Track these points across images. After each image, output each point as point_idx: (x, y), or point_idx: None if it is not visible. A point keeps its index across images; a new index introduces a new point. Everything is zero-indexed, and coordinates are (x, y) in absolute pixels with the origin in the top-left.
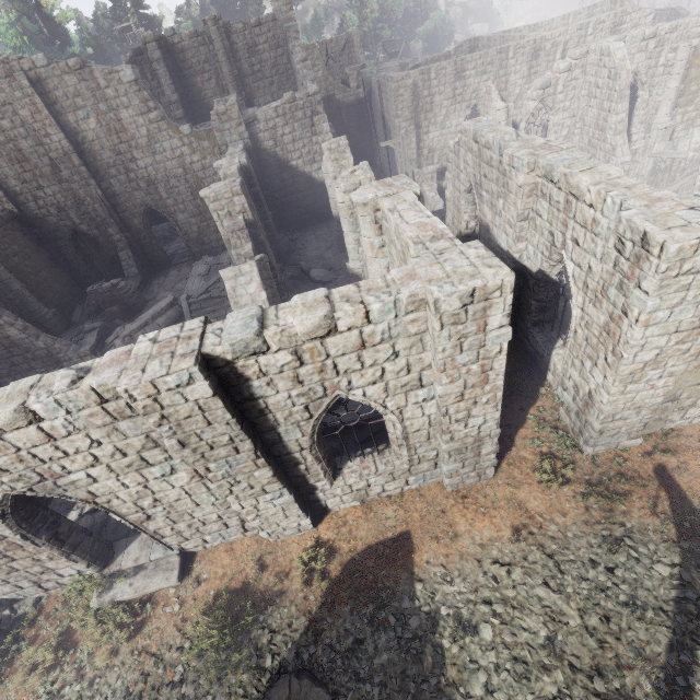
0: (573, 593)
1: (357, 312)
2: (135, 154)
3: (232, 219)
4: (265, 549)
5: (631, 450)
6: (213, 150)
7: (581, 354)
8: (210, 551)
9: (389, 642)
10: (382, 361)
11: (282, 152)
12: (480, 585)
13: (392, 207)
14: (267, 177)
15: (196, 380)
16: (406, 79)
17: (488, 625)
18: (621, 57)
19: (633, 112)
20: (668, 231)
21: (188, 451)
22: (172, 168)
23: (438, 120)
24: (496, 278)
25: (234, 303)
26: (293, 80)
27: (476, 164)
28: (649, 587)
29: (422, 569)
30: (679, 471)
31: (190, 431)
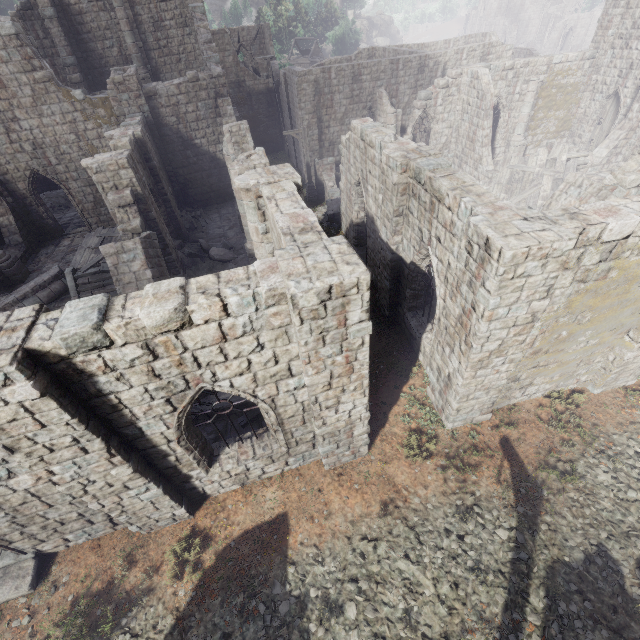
0: (429, 563)
1: (212, 305)
2: (17, 114)
3: (118, 192)
4: (136, 543)
5: (483, 424)
6: (110, 119)
7: (442, 341)
8: (74, 550)
9: (258, 633)
10: (247, 353)
11: (186, 129)
12: (349, 563)
13: (270, 195)
14: (170, 153)
15: (15, 380)
16: (308, 75)
17: (353, 603)
18: (487, 82)
19: (497, 129)
20: (505, 238)
21: (20, 455)
22: (62, 134)
23: (337, 117)
24: (351, 276)
25: (116, 281)
26: (201, 60)
27: (363, 160)
28: (491, 551)
29: (296, 551)
30: (519, 442)
31: (19, 435)
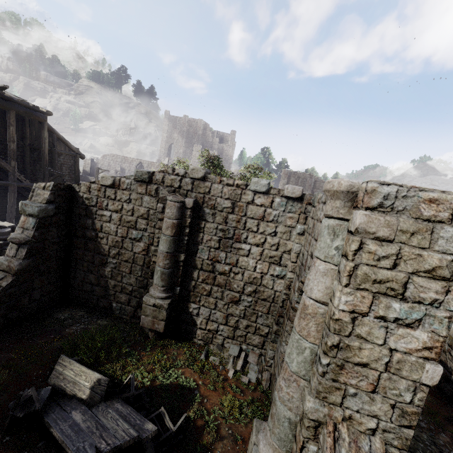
0: None
1: None
2: None
3: None
4: None
5: None
6: None
7: None
8: None
9: None
10: None
11: None
12: None
13: None
14: None
15: None
16: None
17: None
18: None
19: None
20: None
21: None
22: None
23: None
24: None
25: None
26: None
27: None
28: None
29: None
30: None
31: None
